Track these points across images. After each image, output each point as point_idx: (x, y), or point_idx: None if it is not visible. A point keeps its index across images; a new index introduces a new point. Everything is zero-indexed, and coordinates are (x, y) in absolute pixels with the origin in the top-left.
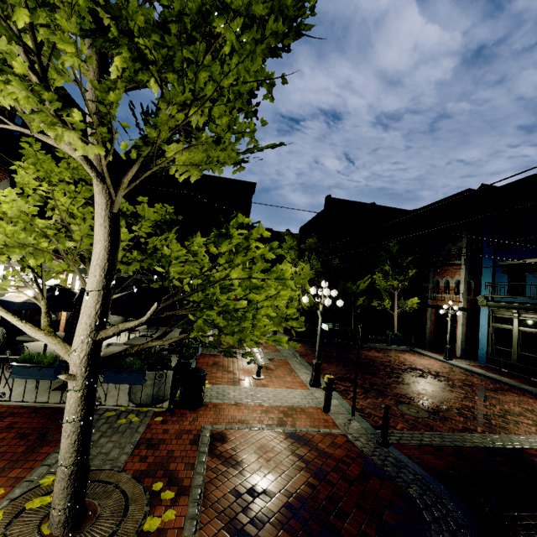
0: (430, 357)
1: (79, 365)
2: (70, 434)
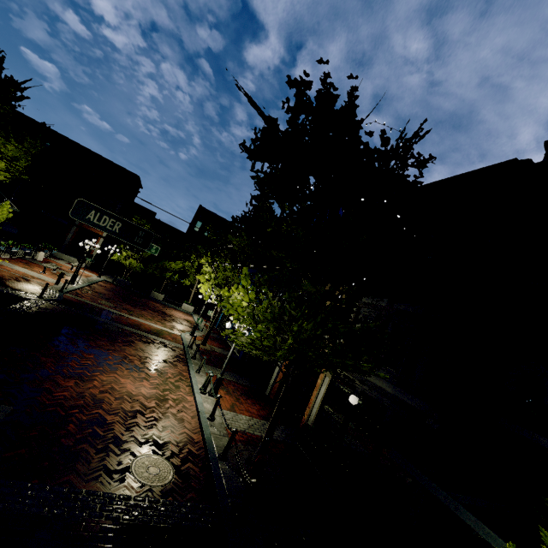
0: (193, 318)
1: None
2: None
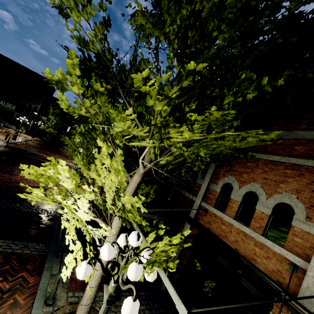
0: None
1: None
2: None
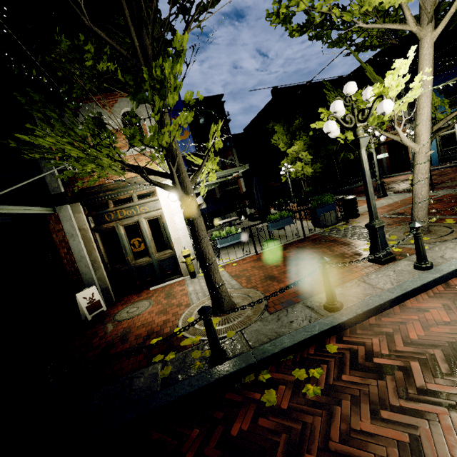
0: (400, 176)
1: (428, 147)
2: (427, 184)
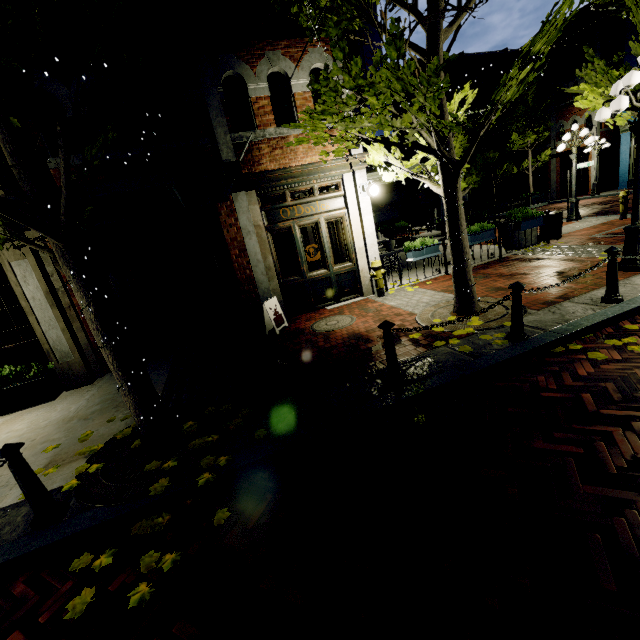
0: None
1: None
2: None
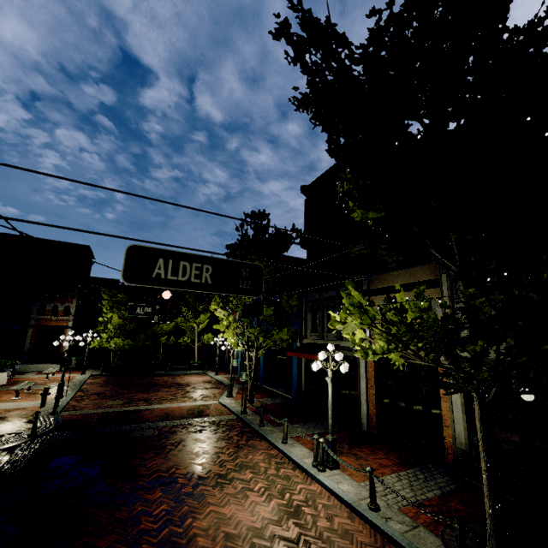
0: (209, 376)
1: None
2: None
